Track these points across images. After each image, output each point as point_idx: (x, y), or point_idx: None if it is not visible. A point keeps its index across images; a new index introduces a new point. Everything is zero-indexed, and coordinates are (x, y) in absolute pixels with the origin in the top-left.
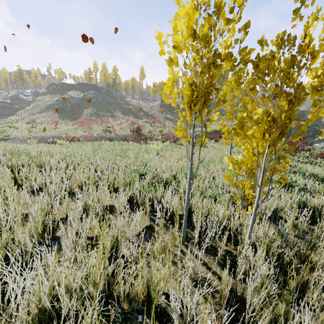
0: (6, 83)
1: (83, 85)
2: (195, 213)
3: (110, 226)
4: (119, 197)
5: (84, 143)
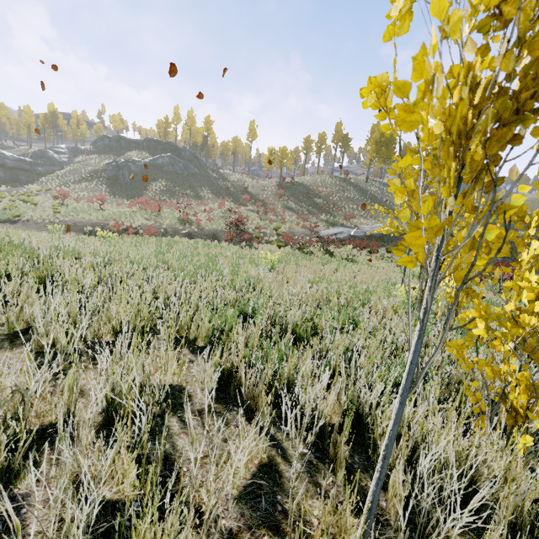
0: (29, 131)
1: (153, 143)
2: (376, 430)
3: (169, 461)
4: (198, 362)
5: (144, 238)
